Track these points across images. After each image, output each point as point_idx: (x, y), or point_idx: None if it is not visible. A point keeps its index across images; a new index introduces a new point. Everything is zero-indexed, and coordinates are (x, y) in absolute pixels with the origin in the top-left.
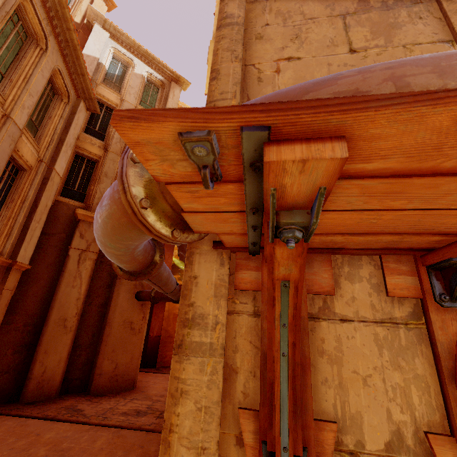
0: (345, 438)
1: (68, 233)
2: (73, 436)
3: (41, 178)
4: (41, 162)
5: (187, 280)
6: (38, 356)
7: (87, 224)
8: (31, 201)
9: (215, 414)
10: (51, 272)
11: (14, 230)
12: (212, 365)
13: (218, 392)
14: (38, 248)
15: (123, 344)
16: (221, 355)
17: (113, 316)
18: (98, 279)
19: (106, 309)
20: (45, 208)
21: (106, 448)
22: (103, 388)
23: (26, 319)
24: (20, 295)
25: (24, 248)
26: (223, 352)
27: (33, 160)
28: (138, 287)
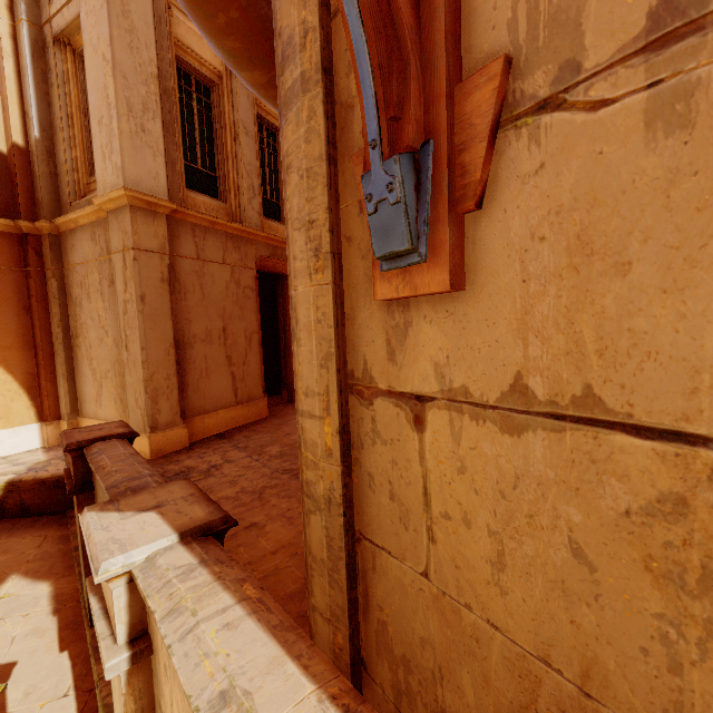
0: (530, 84)
1: None
2: None
3: None
4: None
5: (274, 5)
6: None
7: None
8: None
9: (319, 175)
10: None
11: None
12: (308, 108)
13: (320, 142)
14: None
15: None
16: (317, 84)
17: None
18: None
19: None
20: None
21: None
22: None
23: None
24: None
25: None
26: (319, 77)
27: None
28: None
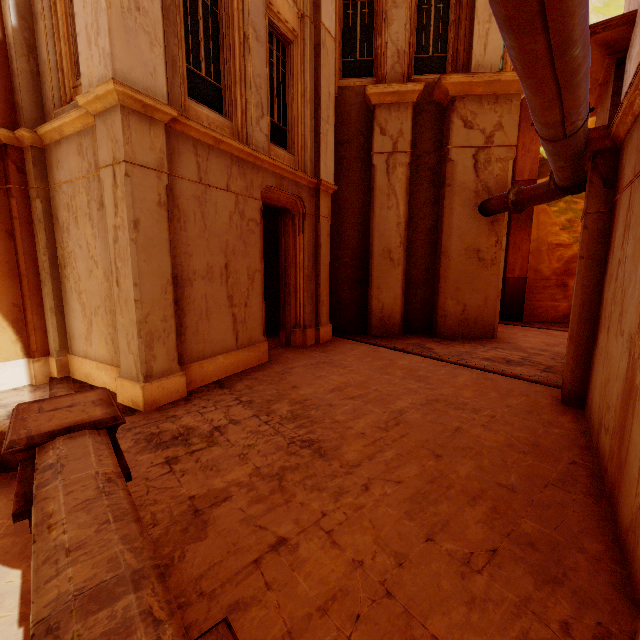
0: None
1: (365, 133)
2: (427, 368)
3: (311, 50)
4: (304, 19)
5: None
6: (372, 292)
7: (385, 110)
8: (311, 92)
9: None
10: (359, 194)
11: (307, 140)
12: None
13: None
14: (339, 165)
15: (469, 281)
16: None
17: (448, 243)
18: (417, 194)
19: (436, 236)
20: (329, 99)
21: (471, 386)
22: (451, 332)
23: (351, 254)
24: (338, 228)
25: (323, 162)
26: None
27: (294, 19)
28: (482, 194)
